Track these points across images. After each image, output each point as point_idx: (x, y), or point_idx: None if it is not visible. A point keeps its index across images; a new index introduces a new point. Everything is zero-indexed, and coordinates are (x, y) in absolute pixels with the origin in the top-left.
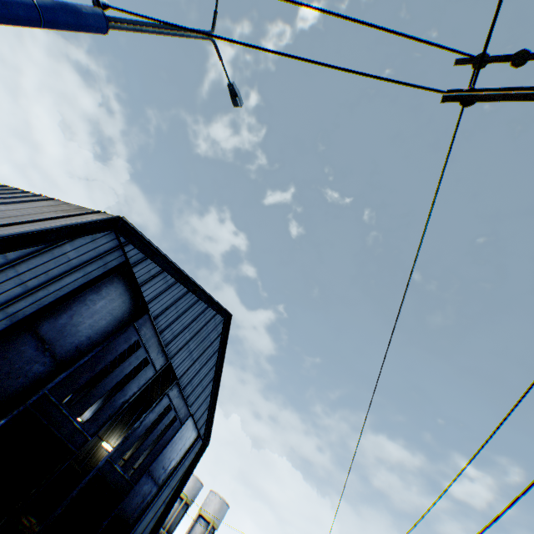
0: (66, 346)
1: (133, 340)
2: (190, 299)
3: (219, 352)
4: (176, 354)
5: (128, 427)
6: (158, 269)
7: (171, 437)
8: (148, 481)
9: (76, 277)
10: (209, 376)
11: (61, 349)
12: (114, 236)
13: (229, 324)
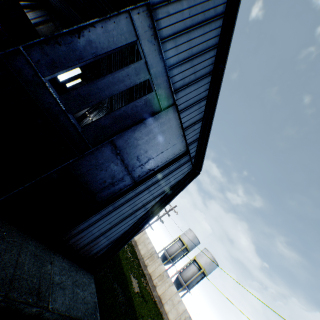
0: None
1: None
2: None
3: (223, 21)
4: None
5: None
6: None
7: (145, 117)
8: (116, 161)
9: None
10: (204, 61)
11: None
12: None
13: None
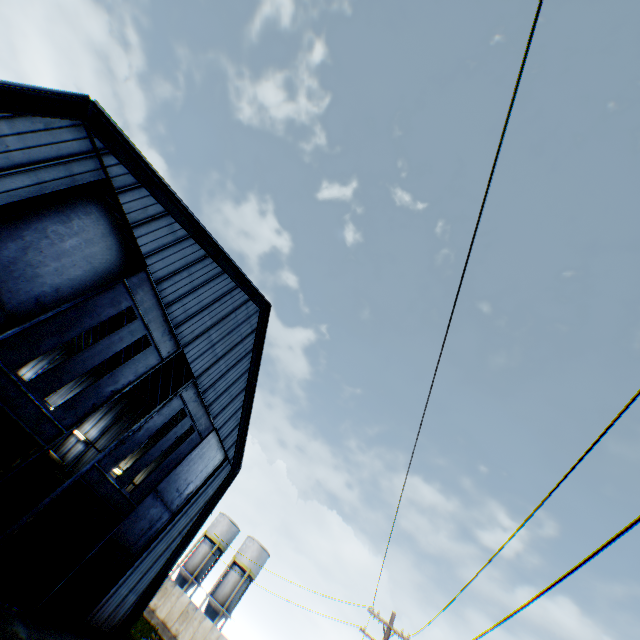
0: (19, 294)
1: (125, 306)
2: (210, 268)
3: (253, 354)
4: (191, 342)
5: (142, 449)
6: (159, 209)
7: (187, 453)
8: (156, 504)
9: (23, 182)
10: (239, 384)
11: (11, 296)
12: (85, 134)
13: (266, 317)
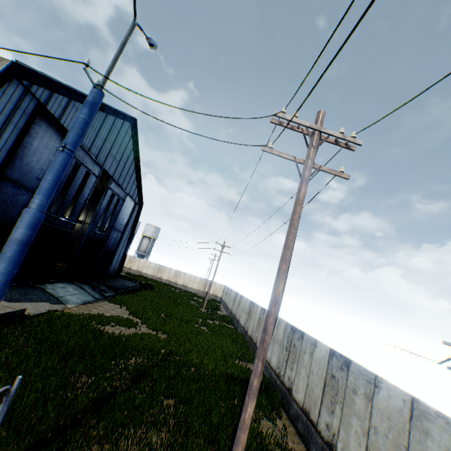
0: (30, 180)
1: (74, 163)
2: (100, 116)
3: (134, 150)
4: (105, 161)
5: None
6: (66, 100)
7: (120, 209)
8: (115, 232)
9: (10, 131)
10: (131, 168)
11: (28, 183)
12: (17, 82)
13: (136, 127)
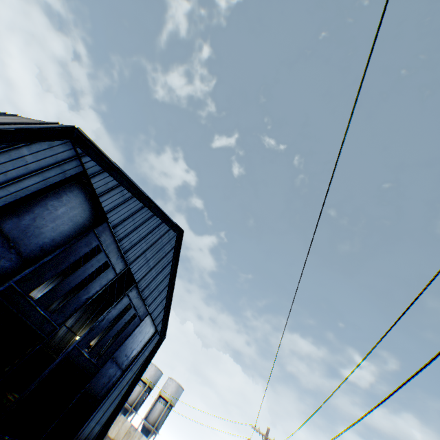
0: (31, 246)
1: (94, 245)
2: (146, 213)
3: (172, 263)
4: (134, 261)
5: None
6: (115, 183)
7: (132, 331)
8: (112, 365)
9: (35, 181)
10: (164, 283)
11: (26, 247)
12: (71, 146)
13: (181, 239)
